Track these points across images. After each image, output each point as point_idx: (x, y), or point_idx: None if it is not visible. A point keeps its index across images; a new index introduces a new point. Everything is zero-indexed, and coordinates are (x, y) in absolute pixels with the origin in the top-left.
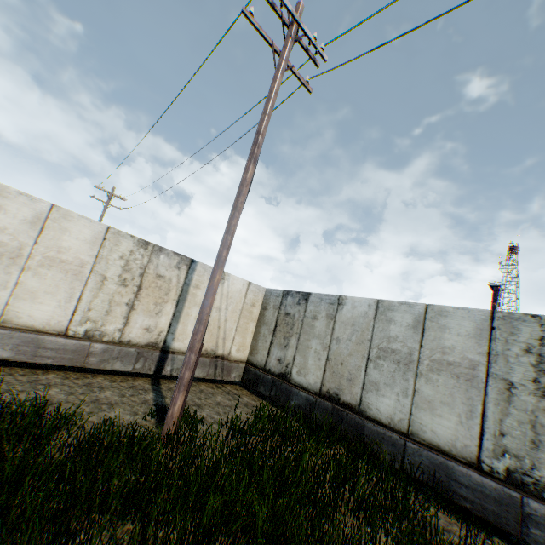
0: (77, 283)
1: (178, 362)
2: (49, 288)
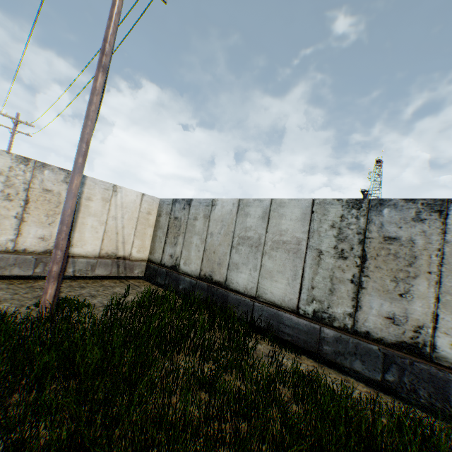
0: None
1: (80, 264)
2: None
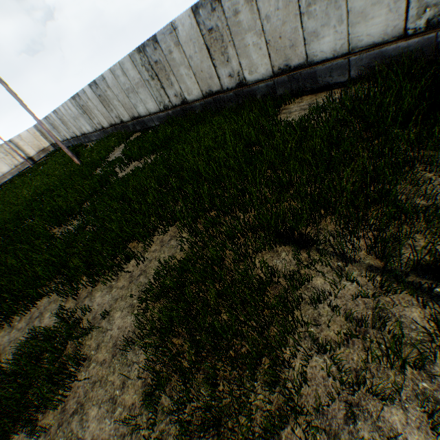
0: (3, 162)
1: (36, 158)
2: (1, 166)
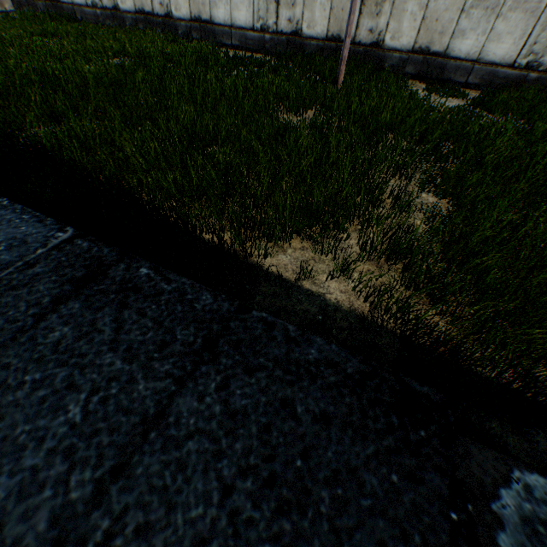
0: None
1: None
2: None
